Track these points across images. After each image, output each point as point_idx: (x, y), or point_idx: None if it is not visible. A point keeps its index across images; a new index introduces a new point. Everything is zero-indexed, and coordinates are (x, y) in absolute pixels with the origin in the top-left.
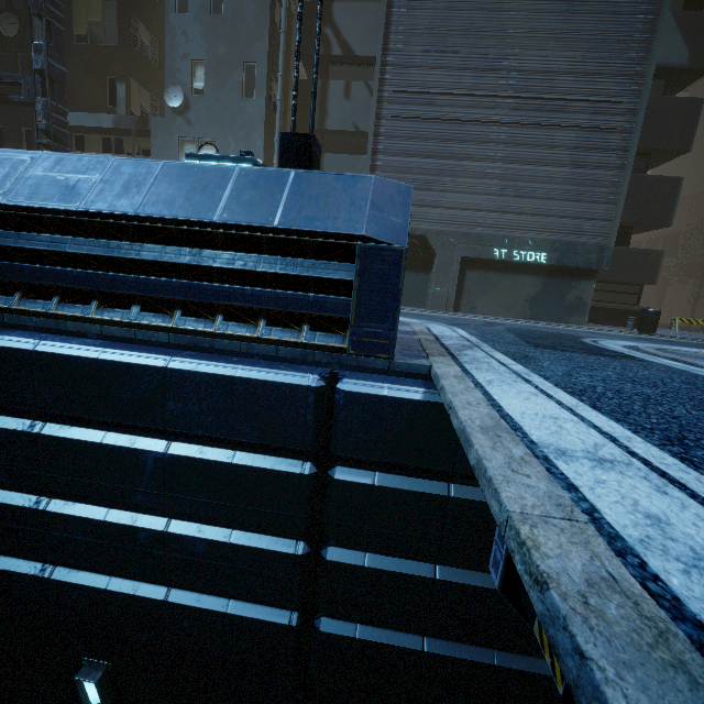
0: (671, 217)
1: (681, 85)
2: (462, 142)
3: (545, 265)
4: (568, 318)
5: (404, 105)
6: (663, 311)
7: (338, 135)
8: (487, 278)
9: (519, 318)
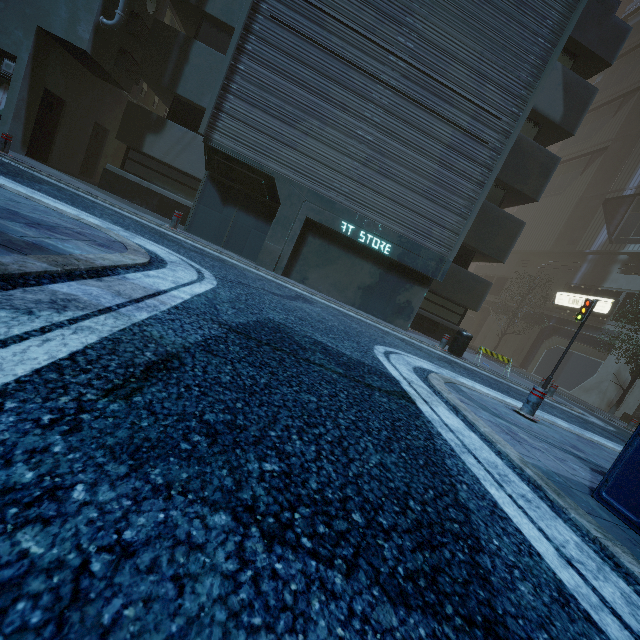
0: (507, 255)
1: (548, 140)
2: (342, 87)
3: (387, 257)
4: (393, 318)
5: (290, 9)
6: (479, 337)
7: (220, 28)
8: (328, 251)
9: (348, 304)
